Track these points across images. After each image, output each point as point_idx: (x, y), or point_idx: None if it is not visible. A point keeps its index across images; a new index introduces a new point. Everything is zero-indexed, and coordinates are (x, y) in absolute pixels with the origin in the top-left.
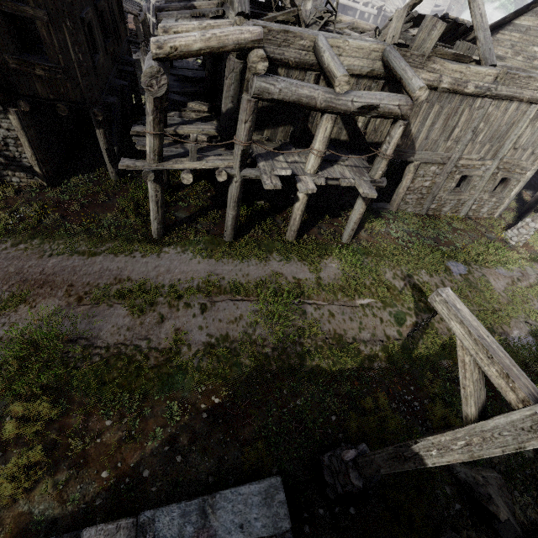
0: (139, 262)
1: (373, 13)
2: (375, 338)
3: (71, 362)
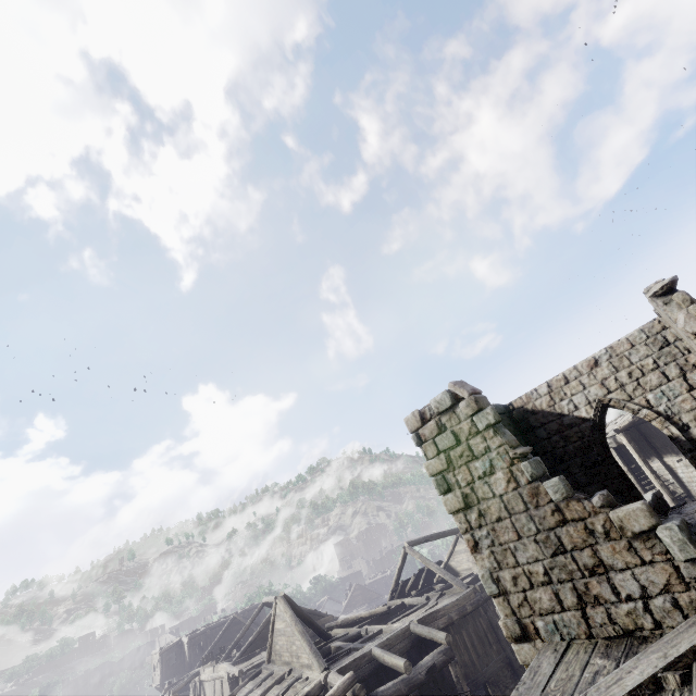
0: None
1: None
2: None
3: None
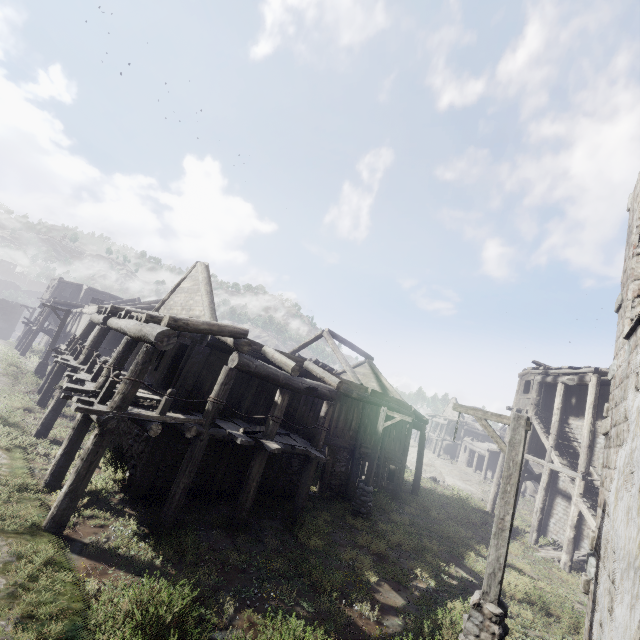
0: None
1: (445, 423)
2: None
3: None
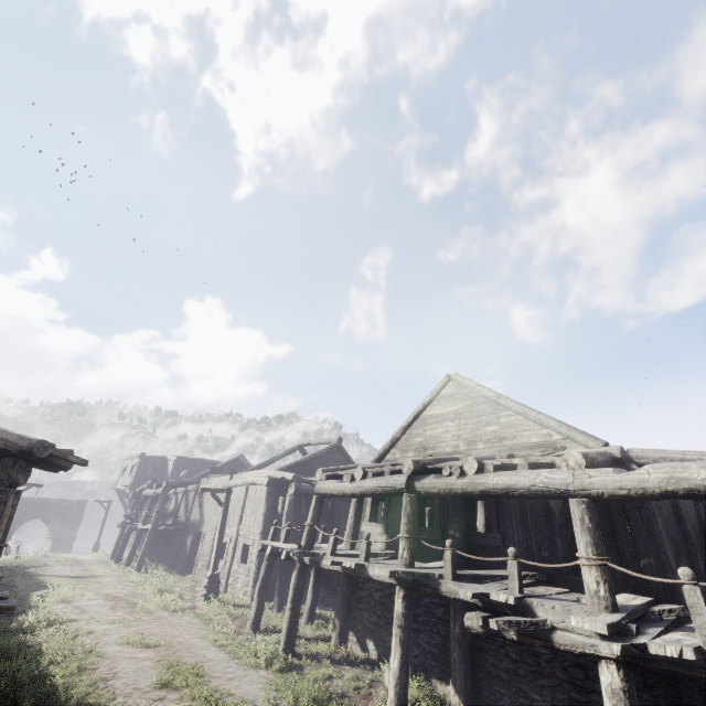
0: (88, 557)
1: None
2: (48, 572)
3: (35, 559)
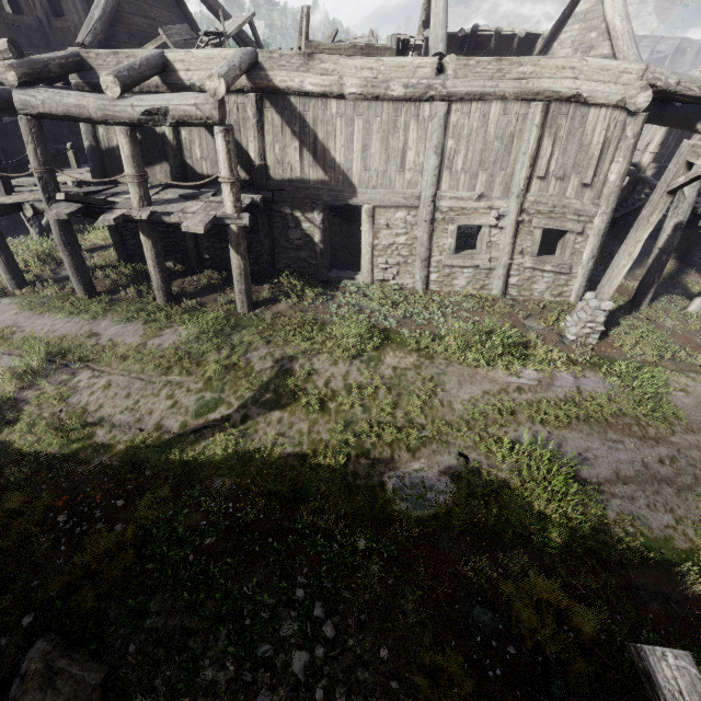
0: None
1: None
2: (132, 423)
3: None
